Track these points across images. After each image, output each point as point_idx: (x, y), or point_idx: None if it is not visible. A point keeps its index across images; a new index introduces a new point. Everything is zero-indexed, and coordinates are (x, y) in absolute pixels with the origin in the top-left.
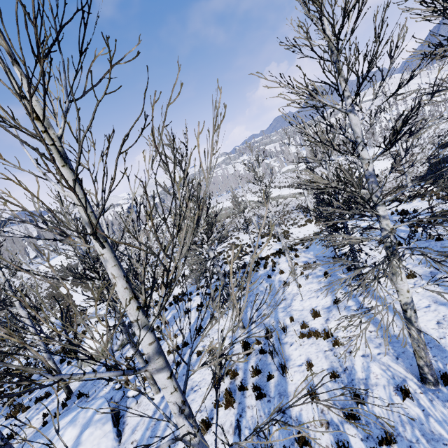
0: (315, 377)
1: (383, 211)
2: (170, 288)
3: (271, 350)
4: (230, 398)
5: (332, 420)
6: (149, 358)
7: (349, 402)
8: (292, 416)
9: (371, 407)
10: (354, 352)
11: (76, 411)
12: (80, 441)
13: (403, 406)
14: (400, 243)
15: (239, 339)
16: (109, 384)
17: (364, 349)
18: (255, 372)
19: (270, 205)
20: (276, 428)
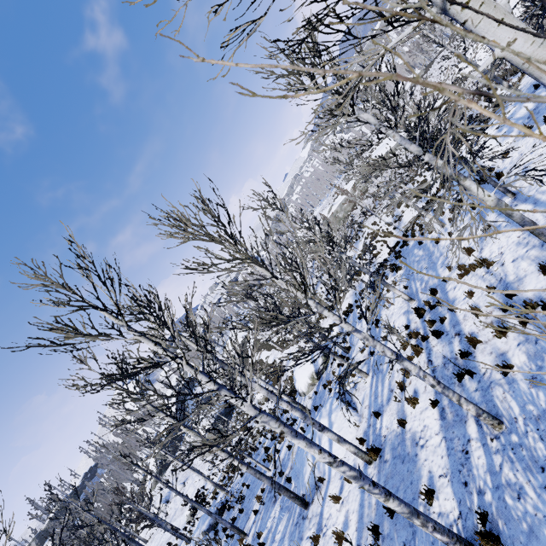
0: (477, 300)
1: (428, 157)
2: (304, 277)
3: (436, 301)
4: (417, 348)
5: (495, 319)
6: (316, 308)
7: (506, 300)
8: (465, 333)
9: (521, 294)
10: (505, 262)
11: (319, 413)
12: (332, 422)
13: (545, 279)
14: (545, 118)
15: (411, 311)
16: (331, 393)
17: (513, 255)
18: (430, 324)
19: (374, 179)
20: (456, 346)
